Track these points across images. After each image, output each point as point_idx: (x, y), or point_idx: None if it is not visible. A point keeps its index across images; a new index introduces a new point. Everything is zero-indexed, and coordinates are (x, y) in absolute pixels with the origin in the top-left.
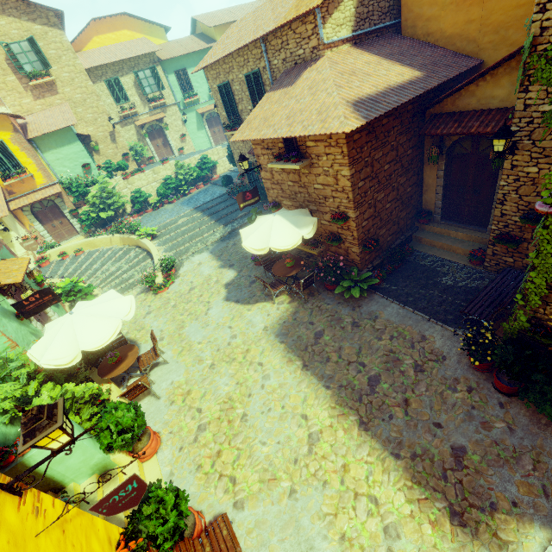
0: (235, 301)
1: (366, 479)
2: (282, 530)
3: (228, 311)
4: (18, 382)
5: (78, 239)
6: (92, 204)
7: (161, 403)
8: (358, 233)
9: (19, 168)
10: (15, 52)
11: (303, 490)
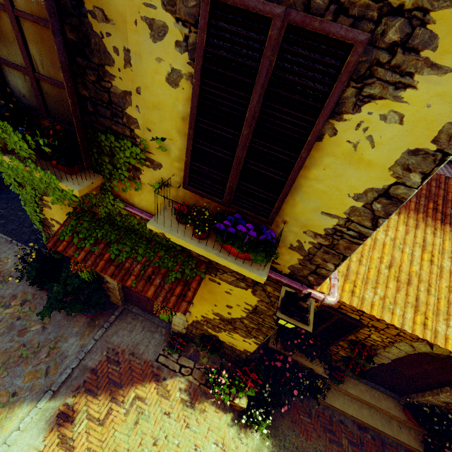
0: None
1: None
2: None
3: None
4: None
5: None
6: None
7: None
8: None
9: None
10: None
11: None
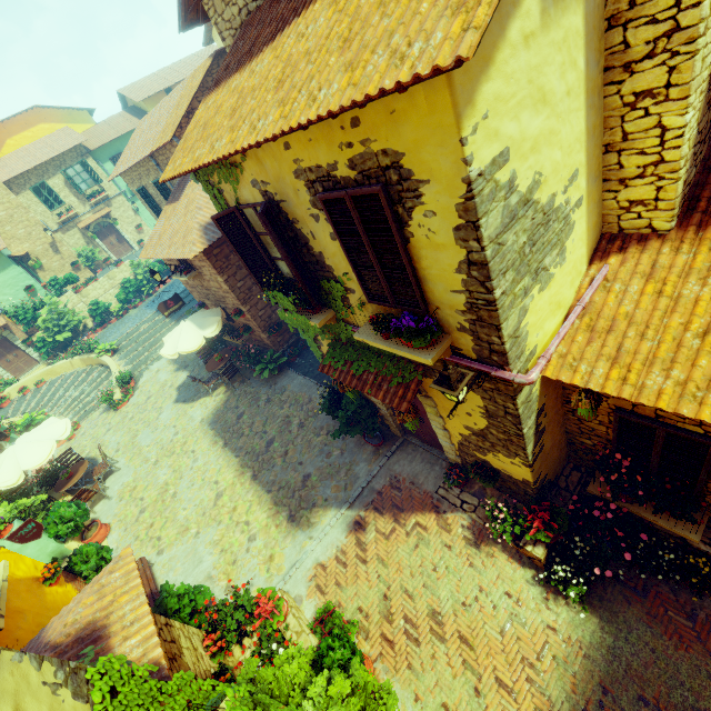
0: (182, 401)
1: (247, 512)
2: (185, 557)
3: (176, 412)
4: None
5: (40, 368)
6: (46, 329)
7: (113, 502)
8: (257, 322)
9: None
10: None
11: (204, 531)
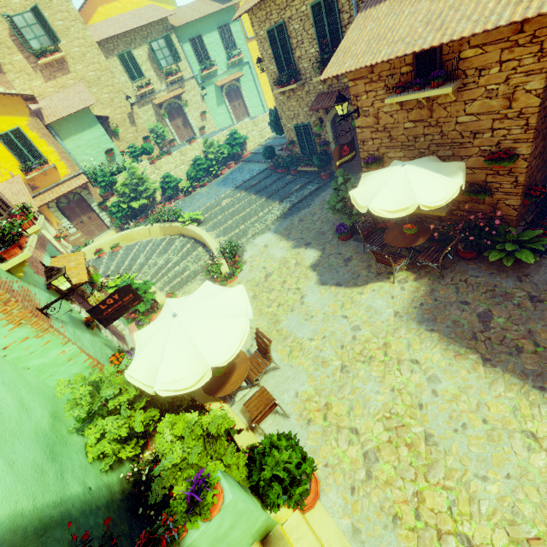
0: (334, 284)
1: None
2: None
3: (332, 297)
4: (114, 414)
5: (109, 234)
6: (121, 194)
7: (293, 423)
8: (526, 176)
9: (40, 159)
10: (19, 25)
11: None
